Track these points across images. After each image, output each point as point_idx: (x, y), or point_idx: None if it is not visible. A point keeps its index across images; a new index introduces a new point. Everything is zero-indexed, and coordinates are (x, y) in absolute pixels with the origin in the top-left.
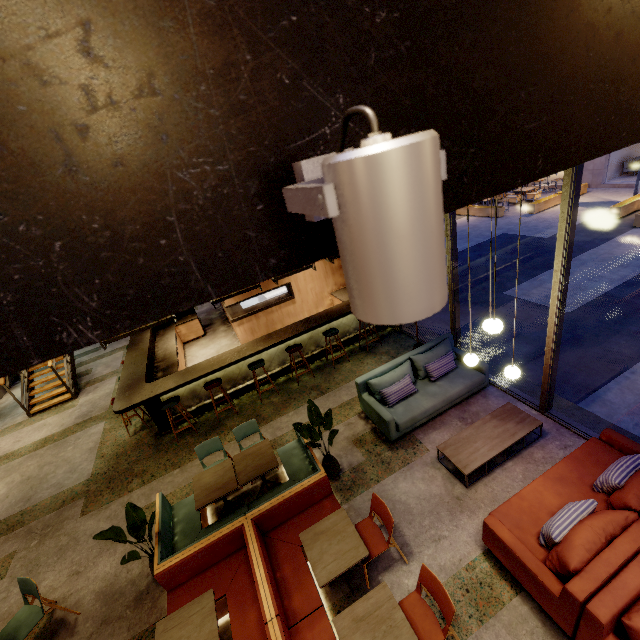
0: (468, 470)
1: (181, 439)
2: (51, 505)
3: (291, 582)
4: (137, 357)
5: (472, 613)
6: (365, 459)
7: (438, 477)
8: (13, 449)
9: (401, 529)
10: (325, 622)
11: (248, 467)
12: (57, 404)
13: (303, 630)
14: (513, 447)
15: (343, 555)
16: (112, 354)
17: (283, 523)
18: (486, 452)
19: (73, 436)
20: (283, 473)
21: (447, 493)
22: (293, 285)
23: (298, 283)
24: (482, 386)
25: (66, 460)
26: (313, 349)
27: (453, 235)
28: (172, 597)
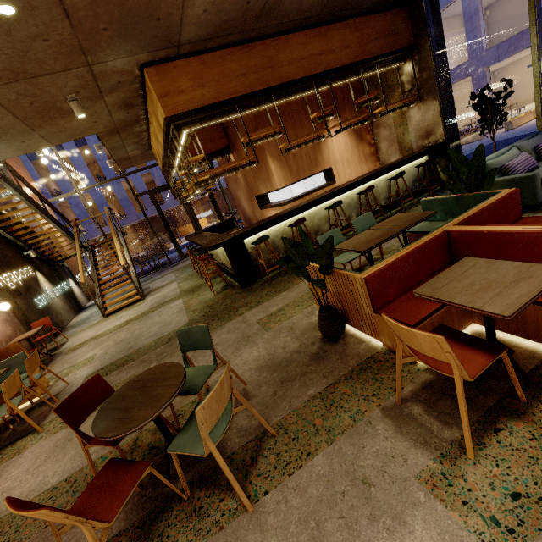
0: None
1: (272, 281)
2: (157, 344)
3: None
4: (206, 236)
5: None
6: None
7: None
8: (97, 333)
9: None
10: None
11: (398, 223)
12: (127, 306)
13: None
14: None
15: None
16: (163, 276)
17: None
18: None
19: (154, 312)
20: None
21: None
22: (333, 170)
23: (337, 169)
24: None
25: (156, 322)
26: (373, 207)
27: (538, 12)
28: (387, 310)
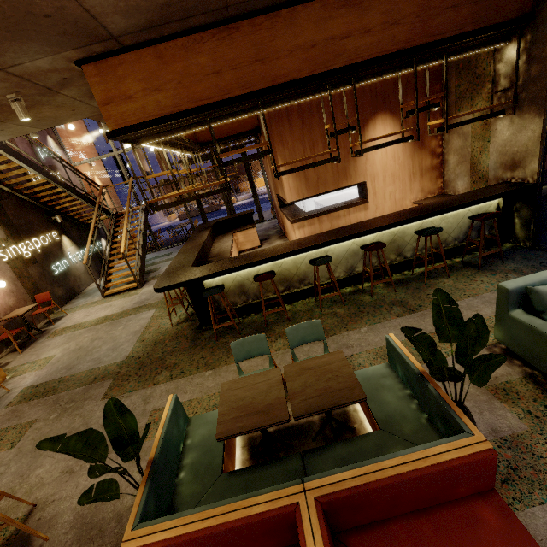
0: None
1: (221, 337)
2: (84, 379)
3: None
4: (191, 248)
5: None
6: (528, 428)
7: None
8: (81, 321)
9: None
10: None
11: (308, 388)
12: (125, 291)
13: None
14: None
15: None
16: None
17: (377, 524)
18: None
19: (126, 318)
20: (356, 412)
21: None
22: (368, 186)
23: (375, 184)
24: None
25: (113, 338)
26: (392, 258)
27: None
28: None
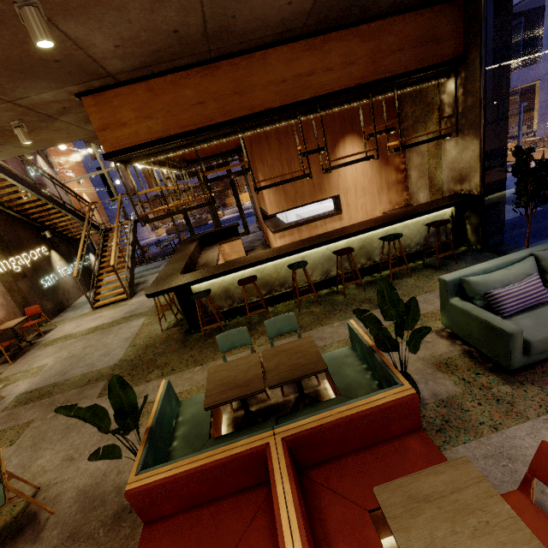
0: None
1: (208, 338)
2: (78, 382)
3: None
4: (180, 258)
5: None
6: (461, 390)
7: None
8: (72, 332)
9: None
10: None
11: (281, 365)
12: (115, 302)
13: None
14: None
15: None
16: None
17: (333, 459)
18: None
19: (117, 326)
20: (326, 390)
21: None
22: (342, 198)
23: (347, 197)
24: None
25: (105, 345)
26: (363, 262)
27: None
28: (147, 535)
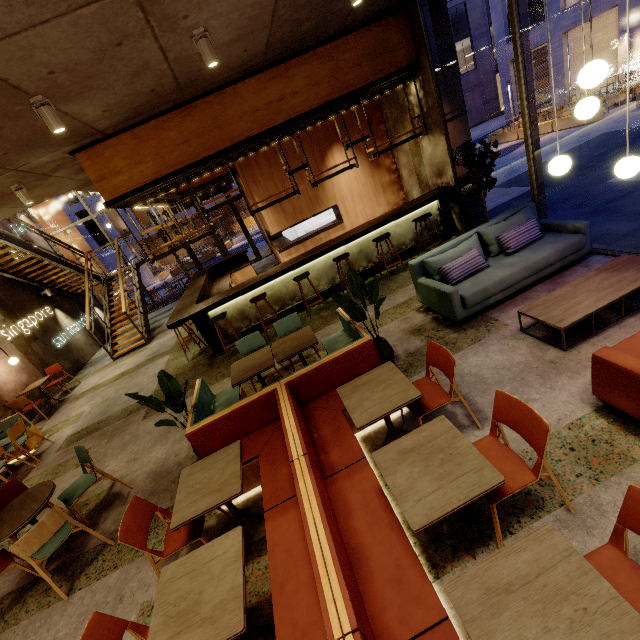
0: (565, 323)
1: (232, 356)
2: (121, 415)
3: (329, 440)
4: (192, 291)
5: (581, 472)
6: (424, 344)
7: (522, 346)
8: (99, 382)
9: (471, 398)
10: (368, 471)
11: (286, 348)
12: (135, 349)
13: (340, 479)
14: (635, 304)
15: (388, 399)
16: None
17: (323, 394)
18: (592, 303)
19: (144, 368)
20: None
21: (535, 359)
22: (340, 208)
23: (346, 205)
24: (581, 253)
25: (136, 384)
26: (365, 265)
27: (525, 54)
28: None
